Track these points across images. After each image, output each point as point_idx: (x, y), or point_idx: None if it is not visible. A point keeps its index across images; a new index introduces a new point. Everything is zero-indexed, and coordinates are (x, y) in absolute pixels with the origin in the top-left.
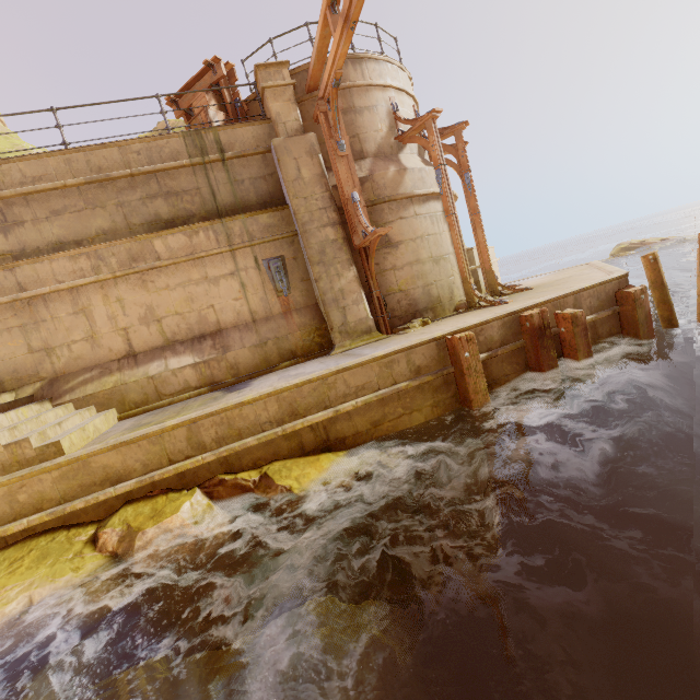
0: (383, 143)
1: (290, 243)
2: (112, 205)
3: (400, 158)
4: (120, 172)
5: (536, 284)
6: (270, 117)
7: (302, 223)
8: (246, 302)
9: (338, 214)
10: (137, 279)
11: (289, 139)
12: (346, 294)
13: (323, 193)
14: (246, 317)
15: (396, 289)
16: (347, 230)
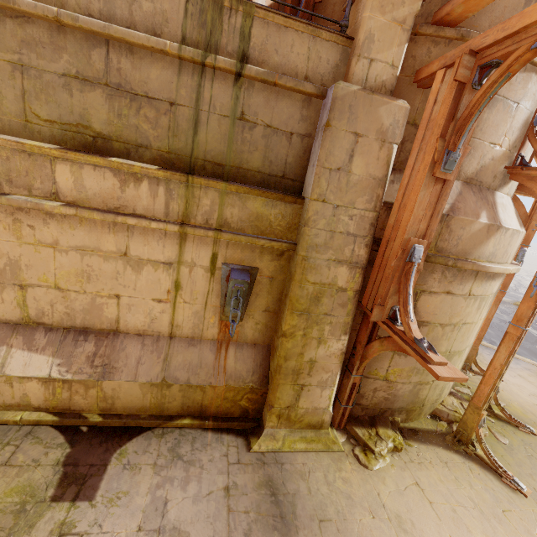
0: (489, 167)
1: (276, 254)
2: (4, 60)
3: (497, 199)
4: (36, 3)
5: (531, 410)
6: (353, 36)
7: (309, 244)
8: (171, 309)
9: (368, 252)
10: (5, 212)
11: (364, 94)
12: (315, 369)
13: (366, 209)
14: (162, 328)
15: (382, 375)
16: (365, 272)
